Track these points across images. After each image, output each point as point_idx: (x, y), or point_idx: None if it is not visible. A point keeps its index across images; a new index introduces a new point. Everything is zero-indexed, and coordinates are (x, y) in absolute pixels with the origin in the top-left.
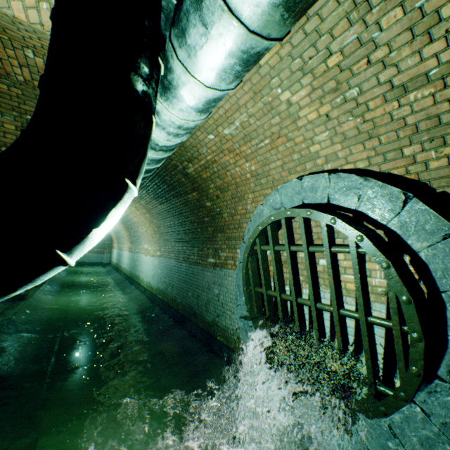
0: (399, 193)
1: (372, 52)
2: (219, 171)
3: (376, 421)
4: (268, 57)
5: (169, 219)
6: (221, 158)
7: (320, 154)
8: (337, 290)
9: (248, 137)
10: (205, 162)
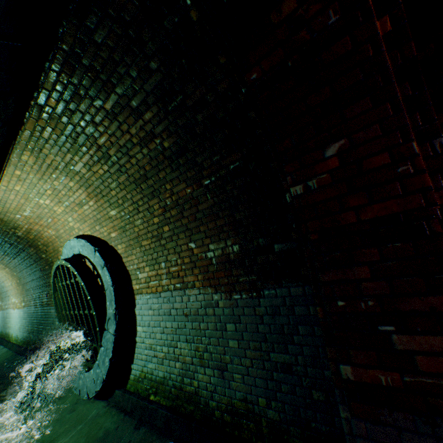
0: (93, 248)
1: (61, 191)
2: (38, 234)
3: (96, 362)
4: (20, 188)
5: (25, 270)
6: (34, 227)
7: (75, 227)
8: (84, 300)
9: (40, 217)
10: (26, 229)
